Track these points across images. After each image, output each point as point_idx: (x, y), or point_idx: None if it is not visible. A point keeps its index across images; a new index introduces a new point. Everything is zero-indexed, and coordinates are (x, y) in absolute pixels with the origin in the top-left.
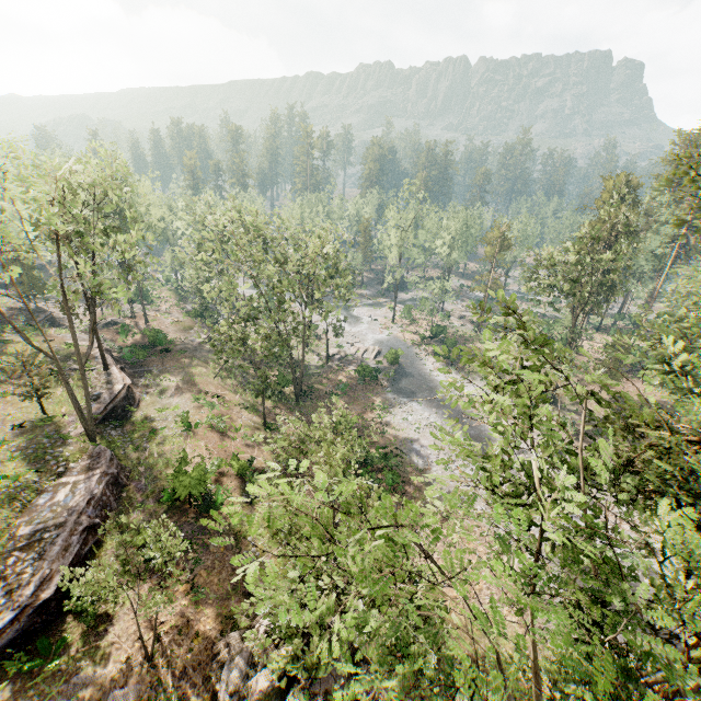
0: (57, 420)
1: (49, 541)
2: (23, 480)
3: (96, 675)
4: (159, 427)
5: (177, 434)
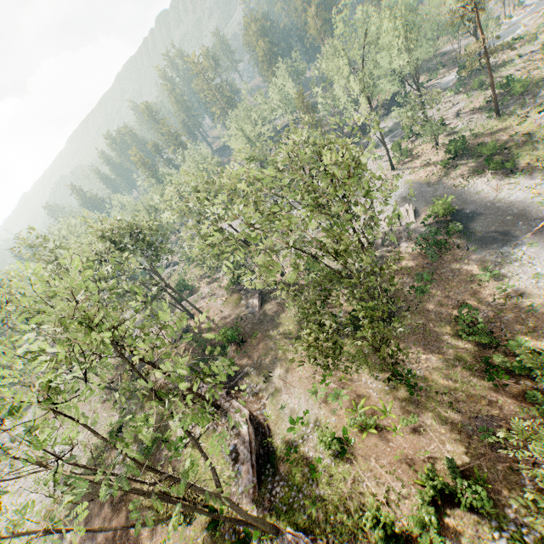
0: (224, 511)
1: None
2: None
3: None
4: (310, 455)
5: (336, 458)
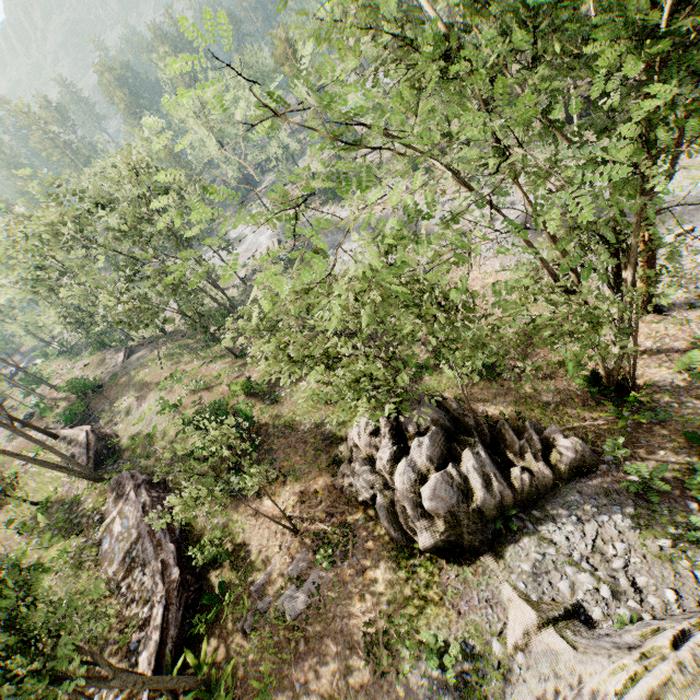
0: (54, 499)
1: (140, 553)
2: (72, 550)
3: (267, 574)
4: (151, 431)
5: (171, 420)
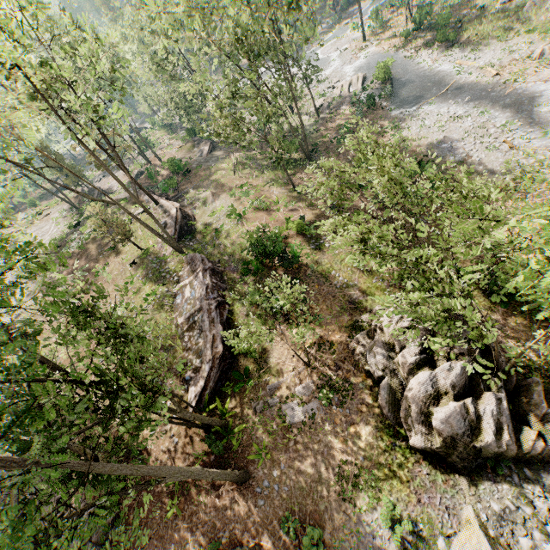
0: (151, 250)
1: (199, 321)
2: (159, 293)
3: (280, 382)
4: (218, 227)
5: (234, 225)
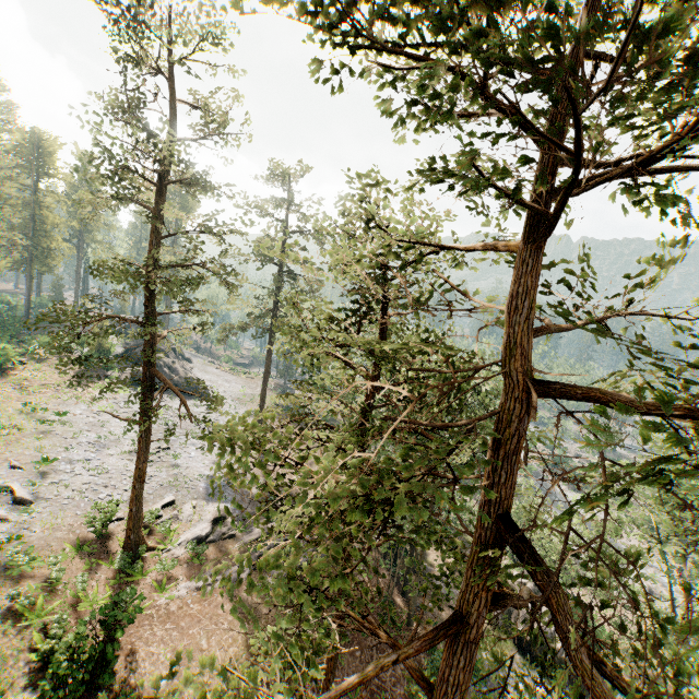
0: None
1: None
2: None
3: (433, 569)
4: None
5: None
